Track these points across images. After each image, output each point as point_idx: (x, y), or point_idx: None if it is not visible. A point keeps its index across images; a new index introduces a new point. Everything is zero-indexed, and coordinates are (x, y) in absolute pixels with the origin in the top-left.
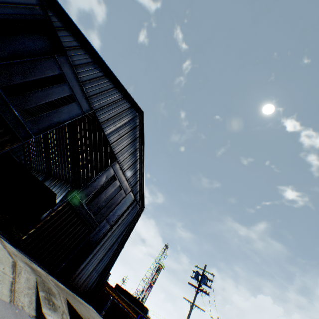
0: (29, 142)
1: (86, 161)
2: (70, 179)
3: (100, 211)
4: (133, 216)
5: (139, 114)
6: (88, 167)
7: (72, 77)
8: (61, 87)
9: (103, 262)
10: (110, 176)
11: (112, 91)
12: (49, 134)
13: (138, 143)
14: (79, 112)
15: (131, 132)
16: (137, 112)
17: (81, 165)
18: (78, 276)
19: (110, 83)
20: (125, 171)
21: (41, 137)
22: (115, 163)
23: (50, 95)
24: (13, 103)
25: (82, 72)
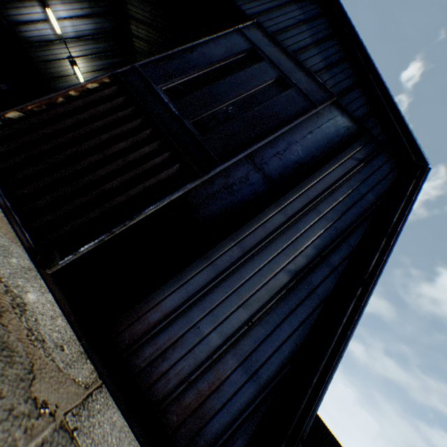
0: None
1: None
2: None
3: (222, 126)
4: (382, 190)
5: None
6: None
7: None
8: None
9: (276, 335)
10: (241, 50)
11: None
12: None
13: (317, 6)
14: None
15: None
16: None
17: None
18: (152, 339)
19: None
20: (294, 55)
21: None
22: (250, 28)
23: None
24: None
25: None
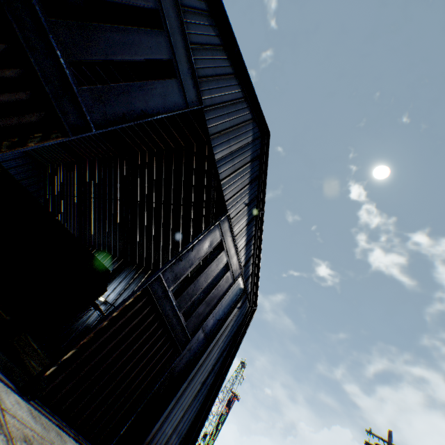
0: (55, 191)
1: (149, 221)
2: (116, 250)
3: (196, 311)
4: (240, 321)
5: (262, 135)
6: (152, 230)
7: (175, 25)
8: (154, 39)
9: (190, 413)
10: (216, 242)
11: (230, 80)
12: (87, 178)
13: (256, 187)
14: (180, 103)
15: (250, 165)
16: (261, 132)
17: (138, 227)
18: None
19: (230, 65)
20: (236, 236)
21: (74, 183)
22: (224, 218)
23: (134, 47)
24: (57, 36)
25: (190, 24)
